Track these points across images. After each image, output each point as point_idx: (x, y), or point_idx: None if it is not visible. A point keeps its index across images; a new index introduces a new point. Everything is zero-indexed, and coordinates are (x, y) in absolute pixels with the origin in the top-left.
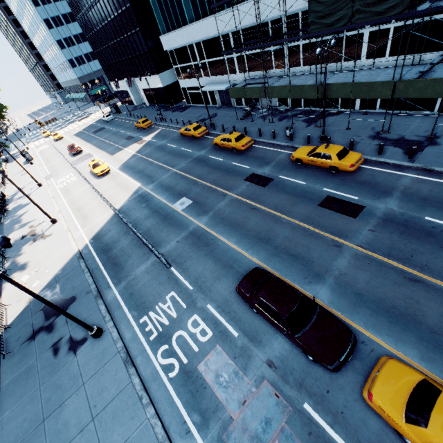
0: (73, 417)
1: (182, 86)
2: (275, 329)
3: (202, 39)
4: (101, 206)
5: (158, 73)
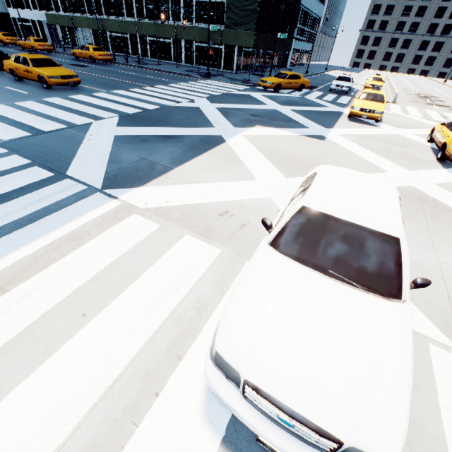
0: None
1: (12, 15)
2: None
3: None
4: None
5: None
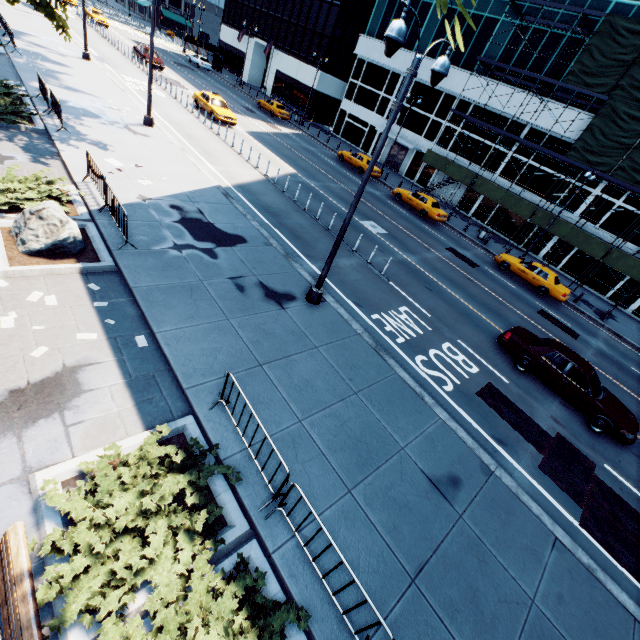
0: (317, 379)
1: (344, 107)
2: (545, 393)
3: (418, 79)
4: (235, 157)
5: (322, 69)
